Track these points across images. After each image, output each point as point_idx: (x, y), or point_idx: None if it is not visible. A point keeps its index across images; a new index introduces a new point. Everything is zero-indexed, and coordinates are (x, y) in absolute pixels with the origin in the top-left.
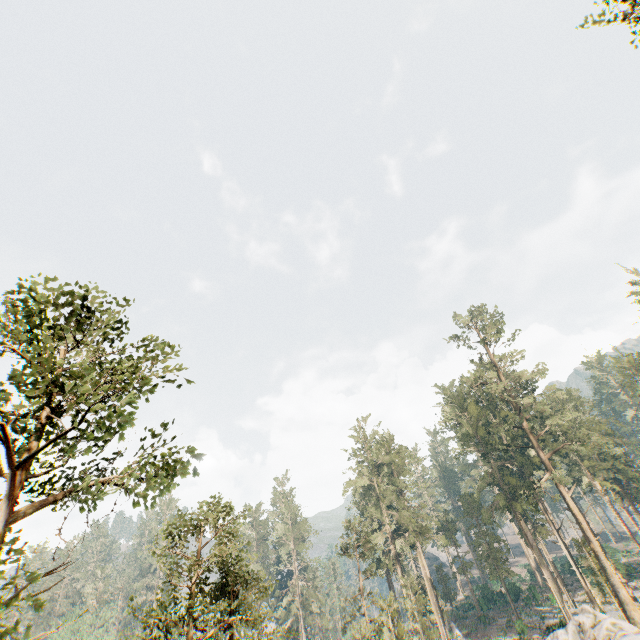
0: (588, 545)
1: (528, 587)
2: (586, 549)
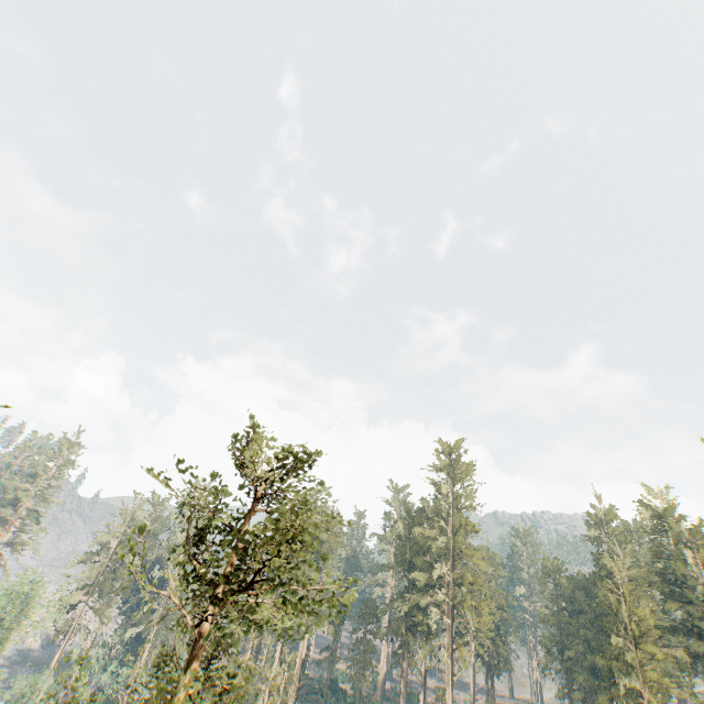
0: (448, 700)
1: (373, 700)
2: (442, 699)
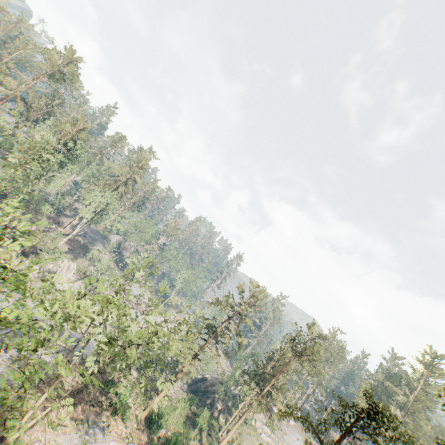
0: None
1: None
2: None
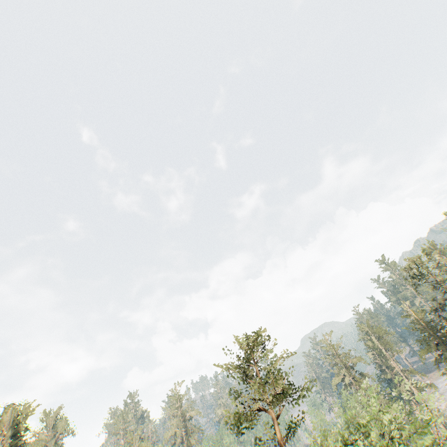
0: None
1: None
2: None
